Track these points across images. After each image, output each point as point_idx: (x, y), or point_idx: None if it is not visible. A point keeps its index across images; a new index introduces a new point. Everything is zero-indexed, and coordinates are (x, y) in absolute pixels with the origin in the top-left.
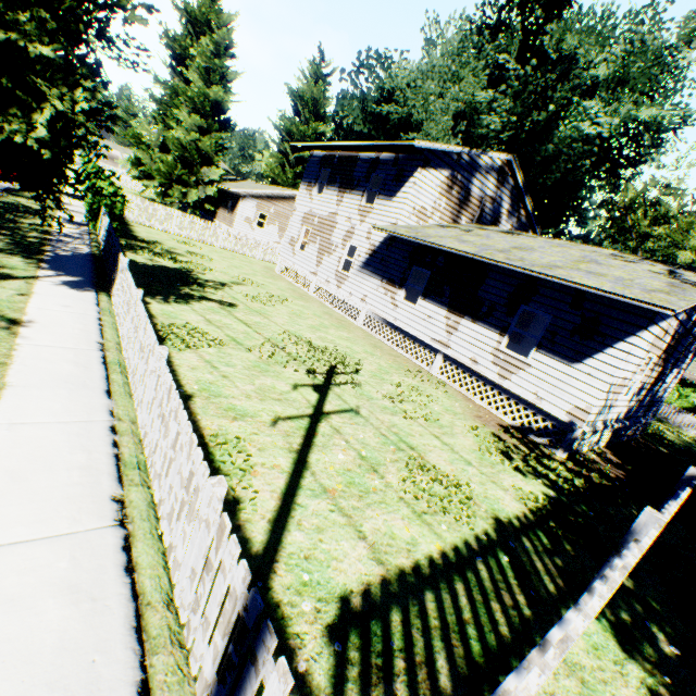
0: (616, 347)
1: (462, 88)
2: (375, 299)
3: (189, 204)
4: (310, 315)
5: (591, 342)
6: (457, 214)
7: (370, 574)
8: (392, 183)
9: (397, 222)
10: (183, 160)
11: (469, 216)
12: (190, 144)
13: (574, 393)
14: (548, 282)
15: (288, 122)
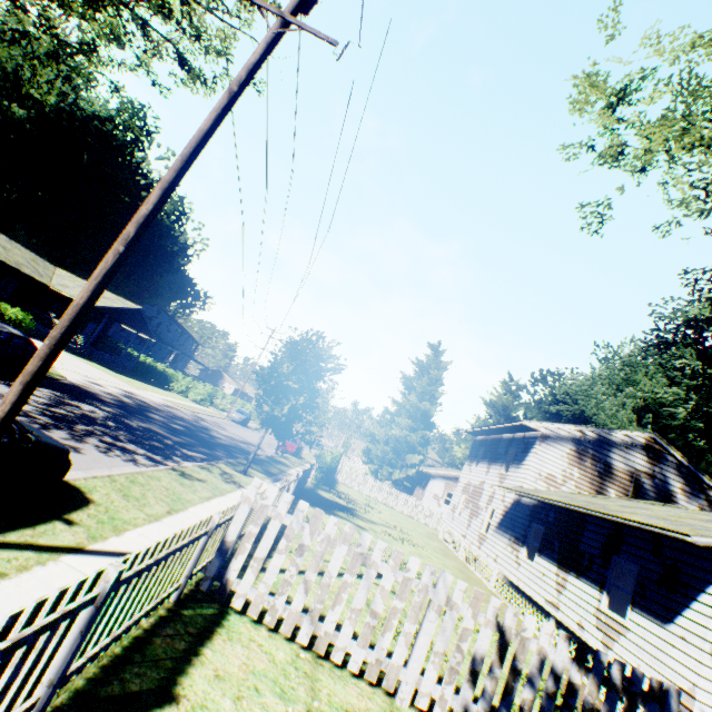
0: (698, 599)
1: (637, 387)
2: (503, 557)
3: (393, 481)
4: (435, 561)
5: (675, 594)
6: (599, 485)
7: (307, 603)
8: (520, 453)
9: (522, 484)
10: (395, 448)
11: (618, 489)
12: (402, 437)
13: (673, 665)
14: (630, 529)
15: (482, 422)
